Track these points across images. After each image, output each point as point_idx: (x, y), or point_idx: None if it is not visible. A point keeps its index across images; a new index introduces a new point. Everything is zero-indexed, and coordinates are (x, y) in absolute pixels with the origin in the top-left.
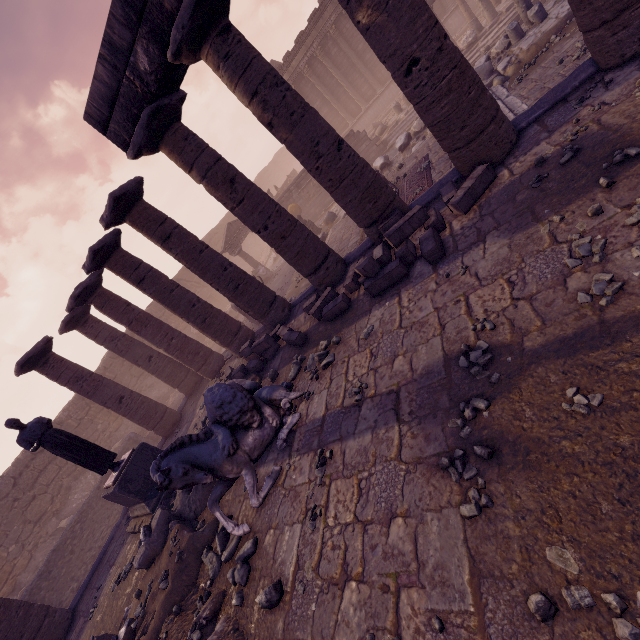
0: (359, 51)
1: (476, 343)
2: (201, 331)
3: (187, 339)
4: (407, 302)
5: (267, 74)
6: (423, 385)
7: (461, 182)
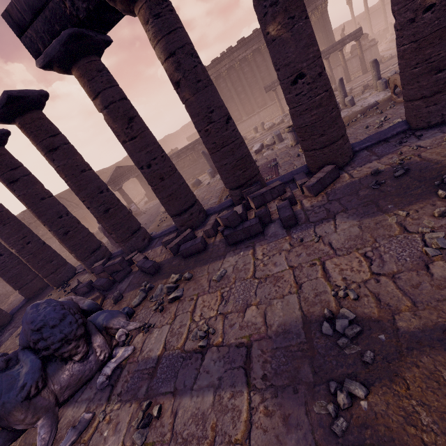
0: (238, 91)
1: (339, 310)
2: (60, 241)
3: (44, 246)
4: (261, 255)
5: (187, 44)
6: (279, 345)
7: (308, 175)
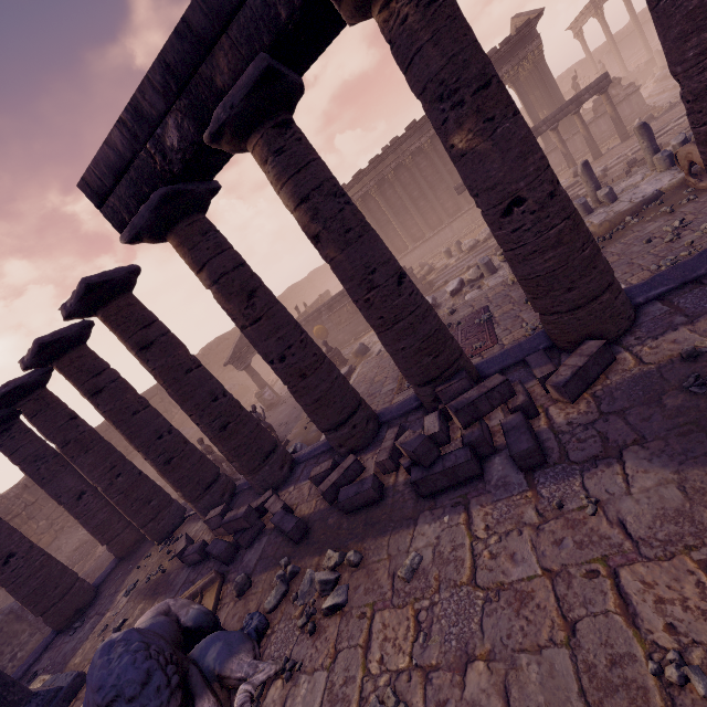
0: (414, 197)
1: None
2: (161, 474)
3: (140, 478)
4: (484, 530)
5: (325, 180)
6: None
7: (552, 352)
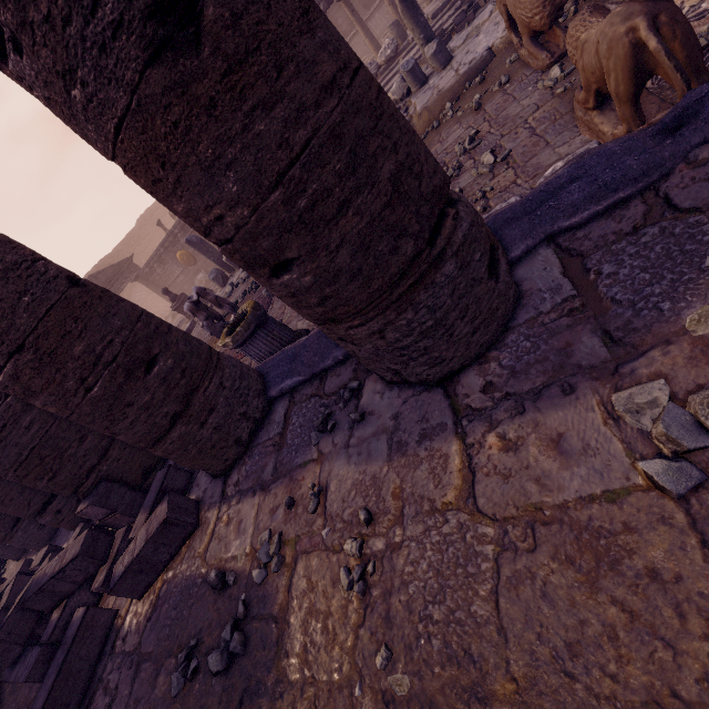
0: None
1: None
2: None
3: None
4: None
5: None
6: None
7: None
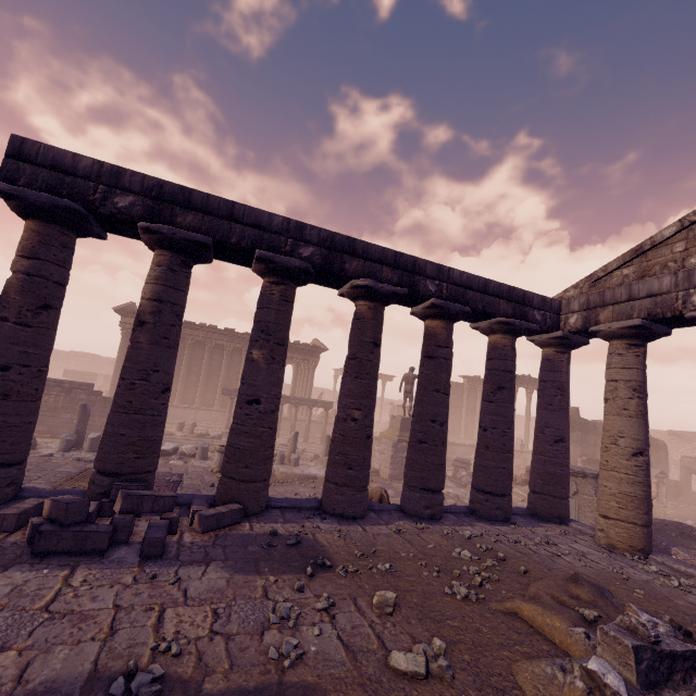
0: (192, 369)
1: (148, 666)
2: None
3: None
4: (81, 581)
5: (181, 305)
6: None
7: (210, 508)
